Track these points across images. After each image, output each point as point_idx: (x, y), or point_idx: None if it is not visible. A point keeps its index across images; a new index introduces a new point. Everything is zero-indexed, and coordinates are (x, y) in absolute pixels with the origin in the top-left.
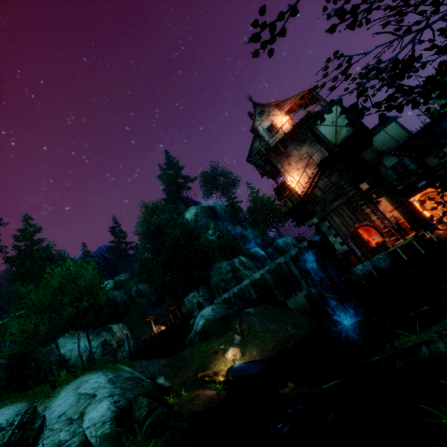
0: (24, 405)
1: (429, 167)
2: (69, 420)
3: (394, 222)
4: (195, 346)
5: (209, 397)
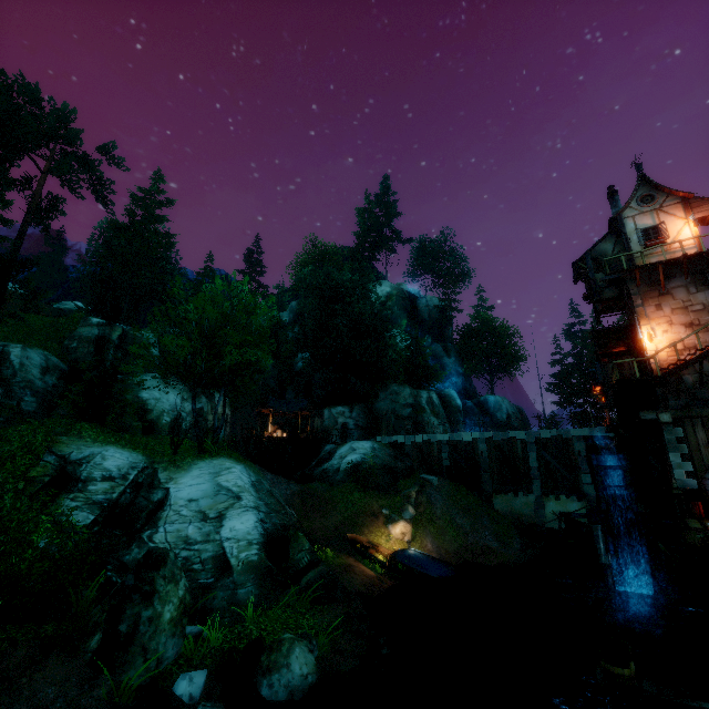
0: (142, 459)
1: None
2: (202, 514)
3: None
4: (339, 488)
5: (369, 578)
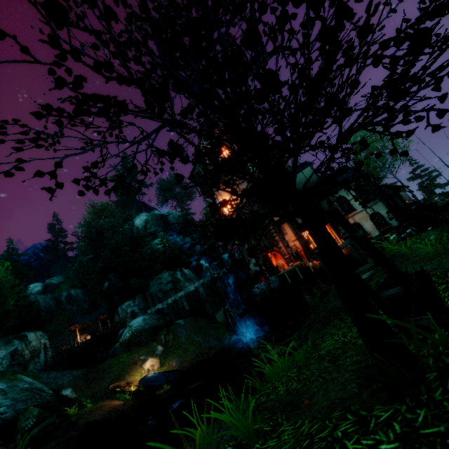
0: None
1: (323, 208)
2: None
3: (295, 250)
4: (117, 356)
5: (113, 407)
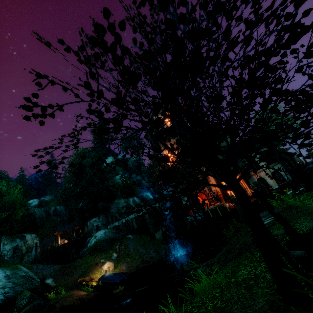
0: None
1: (237, 165)
2: None
3: (216, 193)
4: (84, 258)
5: (79, 296)
